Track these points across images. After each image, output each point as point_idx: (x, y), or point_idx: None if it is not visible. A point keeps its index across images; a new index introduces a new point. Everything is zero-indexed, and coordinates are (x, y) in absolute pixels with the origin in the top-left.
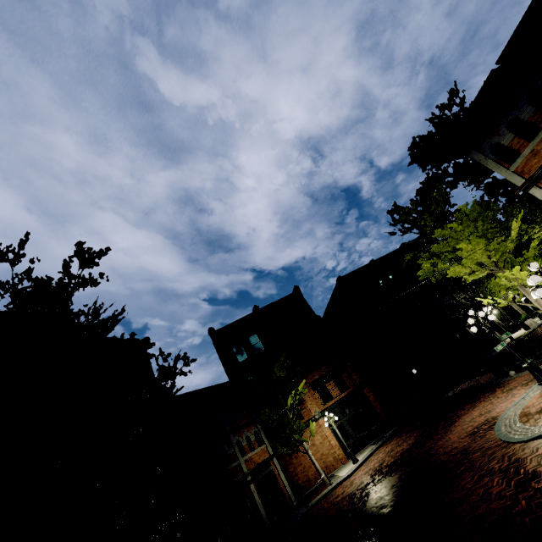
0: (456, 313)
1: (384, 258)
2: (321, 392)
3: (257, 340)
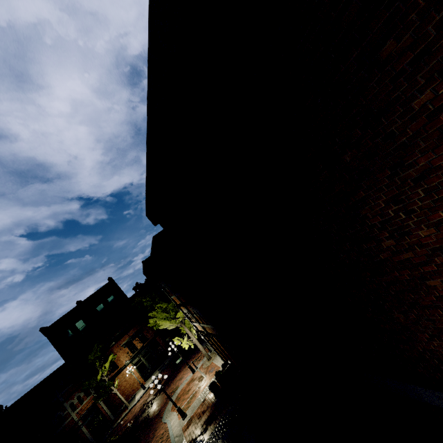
0: None
1: None
2: (130, 347)
3: (82, 324)
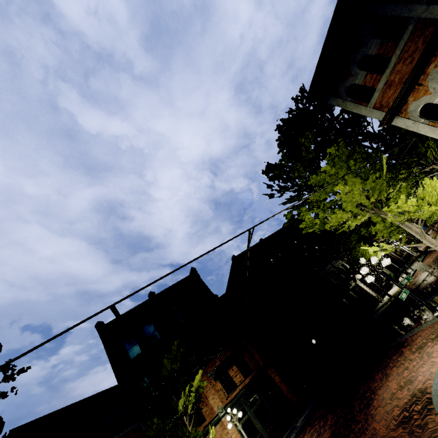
0: (339, 278)
1: (271, 237)
2: (224, 381)
3: (152, 330)
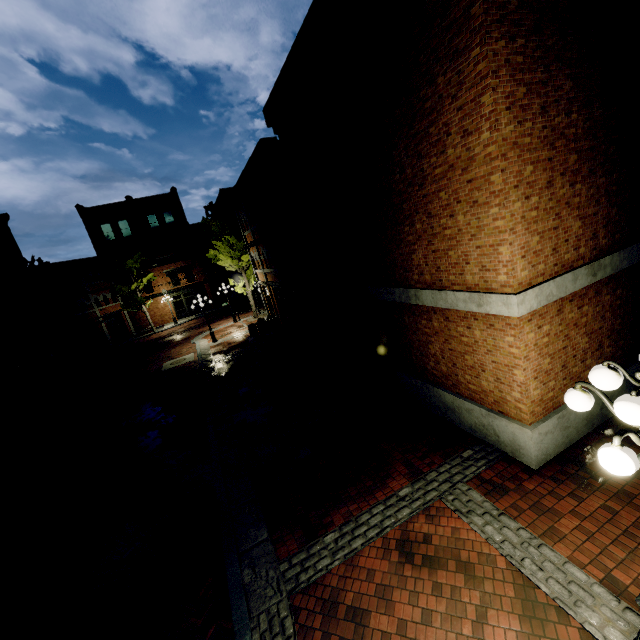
0: None
1: None
2: (173, 278)
3: (126, 227)
